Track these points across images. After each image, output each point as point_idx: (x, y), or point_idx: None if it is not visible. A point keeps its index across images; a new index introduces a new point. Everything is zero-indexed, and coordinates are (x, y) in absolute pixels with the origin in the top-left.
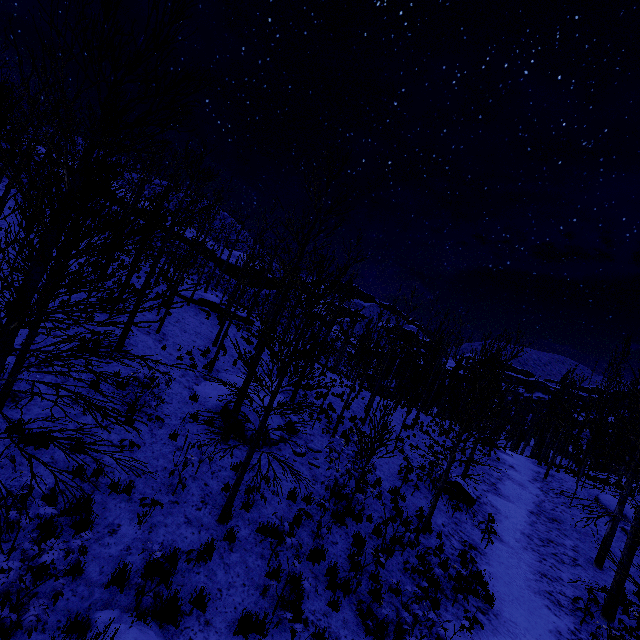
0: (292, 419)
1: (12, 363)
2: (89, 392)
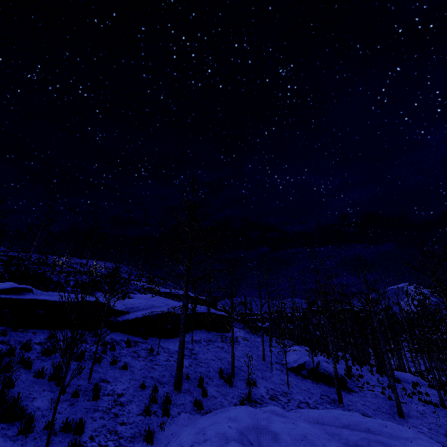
0: None
1: None
2: None
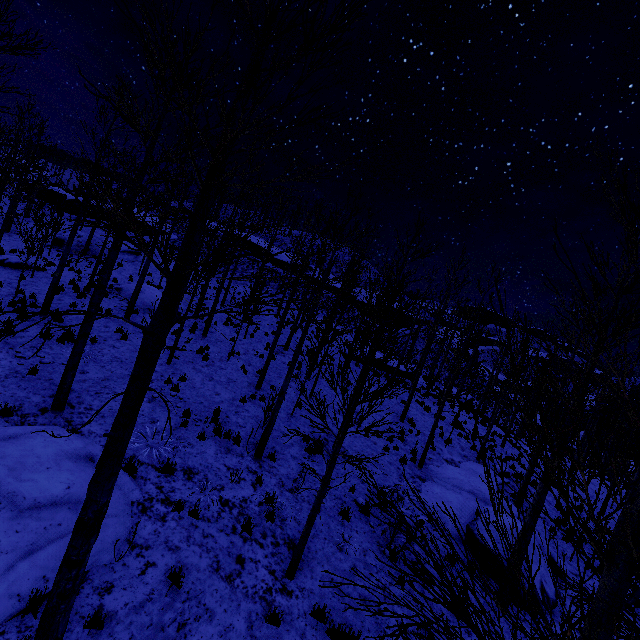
0: (550, 552)
1: (272, 488)
2: (343, 525)
